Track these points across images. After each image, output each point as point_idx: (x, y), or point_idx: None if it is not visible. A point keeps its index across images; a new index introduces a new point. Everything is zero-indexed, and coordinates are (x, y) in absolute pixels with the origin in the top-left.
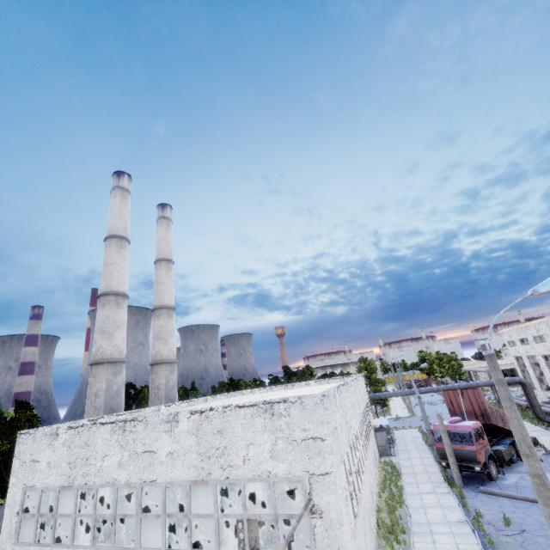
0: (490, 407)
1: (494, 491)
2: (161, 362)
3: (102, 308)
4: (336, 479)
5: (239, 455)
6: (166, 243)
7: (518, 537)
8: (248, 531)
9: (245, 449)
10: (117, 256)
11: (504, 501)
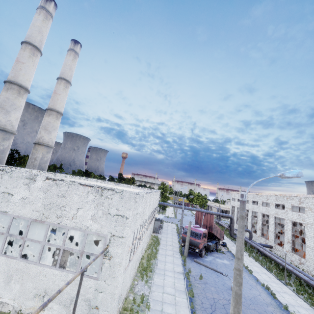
0: (214, 225)
1: (200, 262)
2: (42, 144)
3: (6, 91)
4: (126, 242)
5: (71, 213)
6: (69, 69)
7: (203, 285)
8: (62, 256)
9: (76, 210)
10: (28, 59)
11: (202, 267)
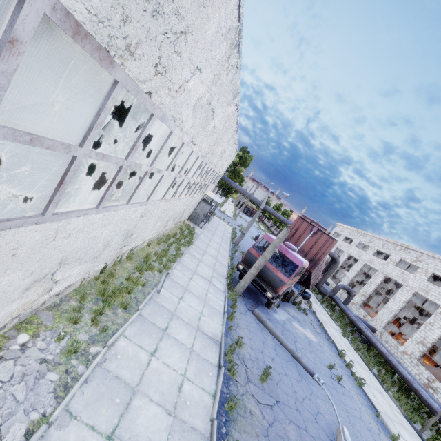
0: (323, 261)
1: (267, 322)
2: None
3: None
4: None
5: None
6: None
7: (268, 411)
8: None
9: None
10: None
11: (268, 337)
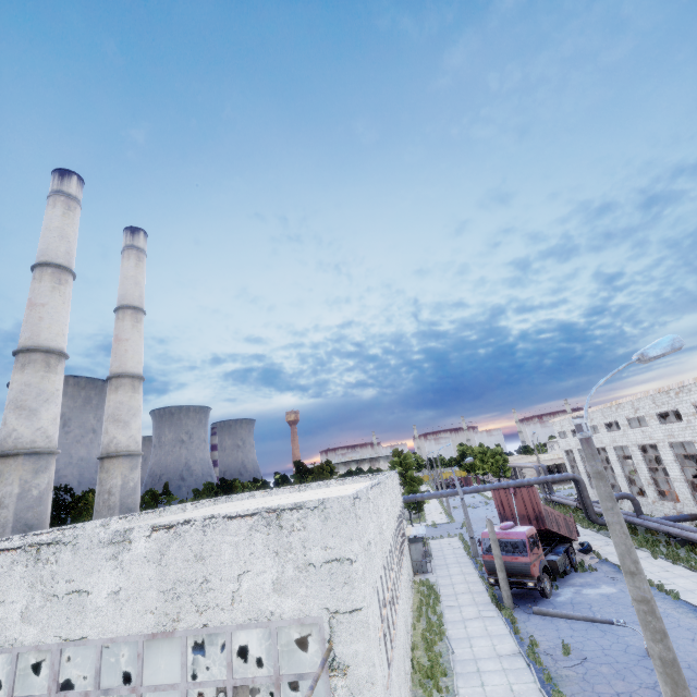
0: (545, 509)
1: (549, 611)
2: (117, 454)
3: (21, 370)
4: (369, 618)
5: (225, 591)
6: (135, 284)
7: (579, 668)
8: None
9: (235, 581)
10: (51, 294)
11: (560, 623)
